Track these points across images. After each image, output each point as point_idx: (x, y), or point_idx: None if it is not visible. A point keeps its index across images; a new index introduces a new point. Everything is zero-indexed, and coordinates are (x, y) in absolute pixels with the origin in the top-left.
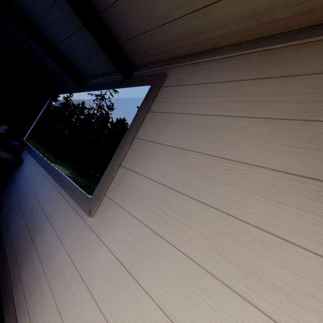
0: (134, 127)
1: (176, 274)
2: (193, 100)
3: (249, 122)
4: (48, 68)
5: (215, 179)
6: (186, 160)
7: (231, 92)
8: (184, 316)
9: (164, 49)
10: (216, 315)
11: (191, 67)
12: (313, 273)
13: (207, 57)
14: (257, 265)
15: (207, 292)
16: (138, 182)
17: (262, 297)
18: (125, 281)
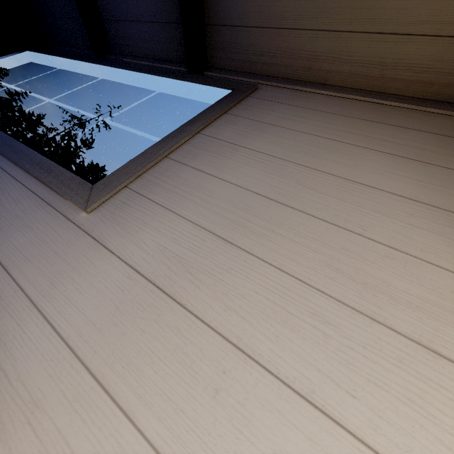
0: (202, 121)
1: (266, 295)
2: (294, 118)
3: (366, 152)
4: (48, 7)
5: (326, 194)
6: (285, 170)
7: (344, 124)
8: (279, 350)
9: (265, 59)
10: (334, 343)
11: (292, 91)
12: (452, 290)
13: (315, 88)
14: (388, 282)
15: (318, 316)
16: (200, 180)
17: (398, 316)
18: (155, 307)
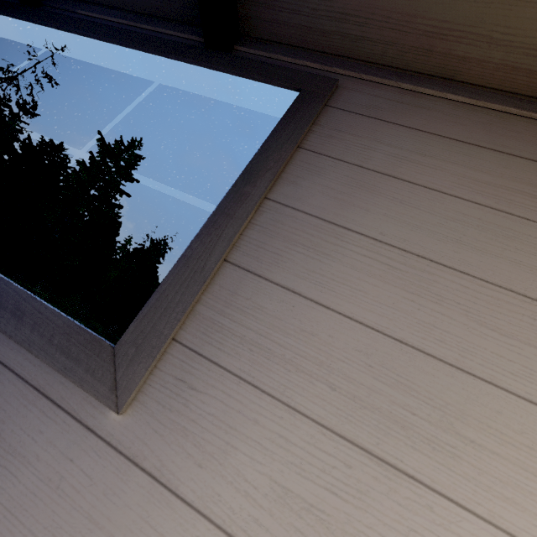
0: (267, 172)
1: None
2: (419, 159)
3: None
4: None
5: (519, 339)
6: (437, 284)
7: (503, 171)
8: None
9: (348, 28)
10: None
11: (397, 93)
12: None
13: (437, 89)
14: None
15: None
16: (302, 317)
17: None
18: None
